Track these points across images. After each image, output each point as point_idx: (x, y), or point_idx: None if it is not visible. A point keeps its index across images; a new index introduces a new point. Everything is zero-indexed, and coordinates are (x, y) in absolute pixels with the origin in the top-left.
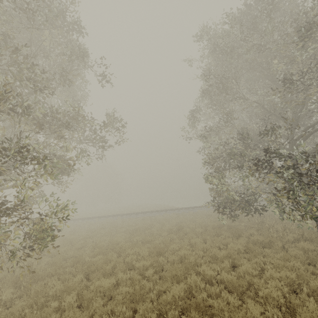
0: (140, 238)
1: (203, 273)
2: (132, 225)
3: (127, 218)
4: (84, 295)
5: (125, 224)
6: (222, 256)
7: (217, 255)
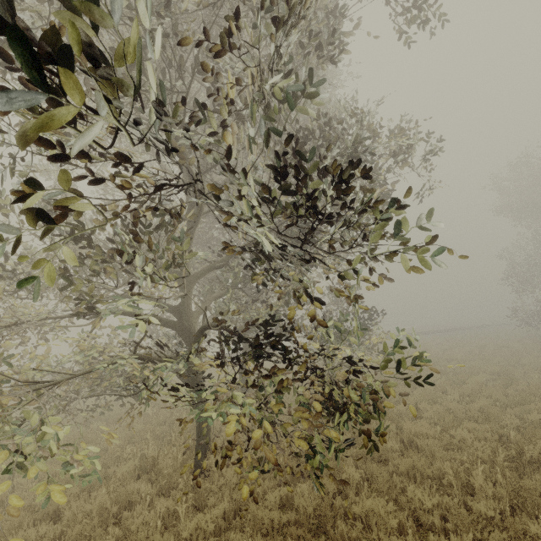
0: None
1: None
2: None
3: None
4: None
5: None
6: None
7: None
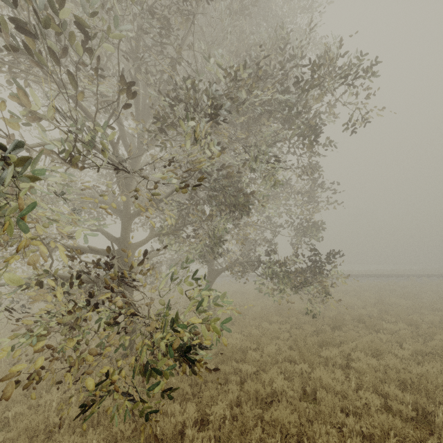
0: None
1: None
2: None
3: None
4: None
5: None
6: None
7: None
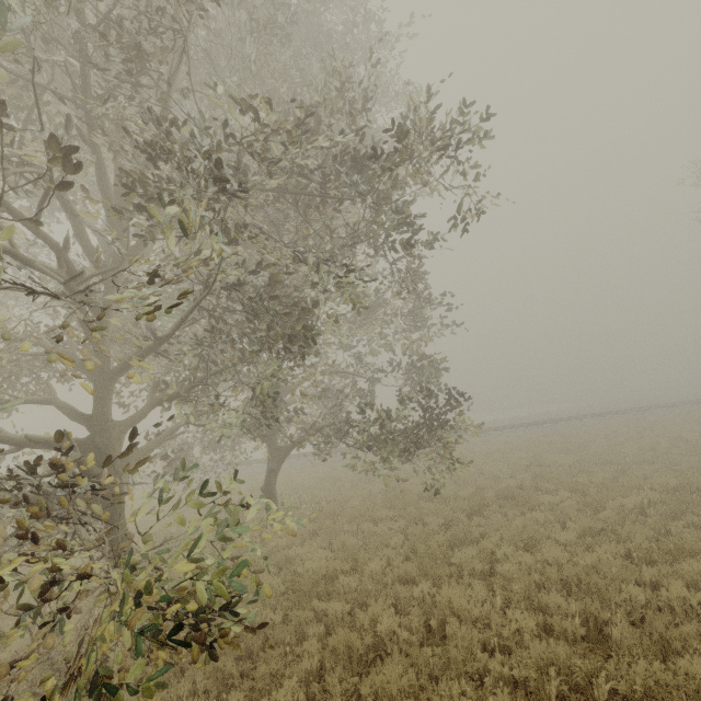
0: None
1: None
2: None
3: None
4: None
5: None
6: None
7: None
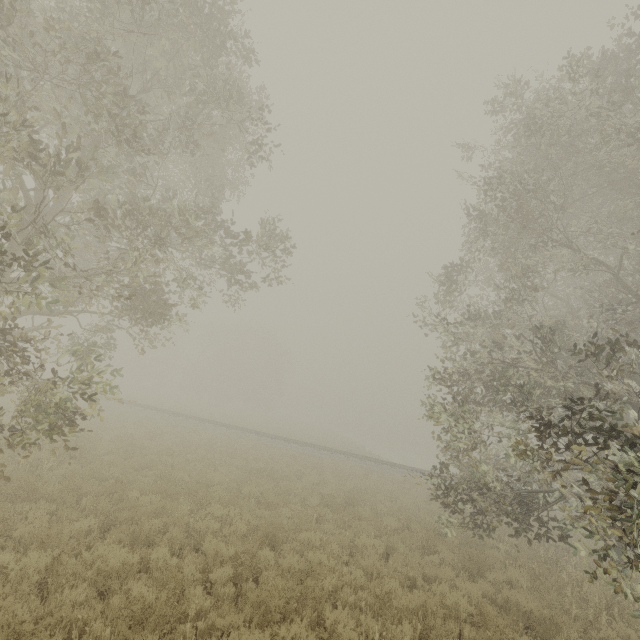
0: (257, 492)
1: (333, 629)
2: (265, 461)
3: (266, 444)
4: (60, 566)
5: (253, 453)
6: (403, 607)
7: (392, 599)
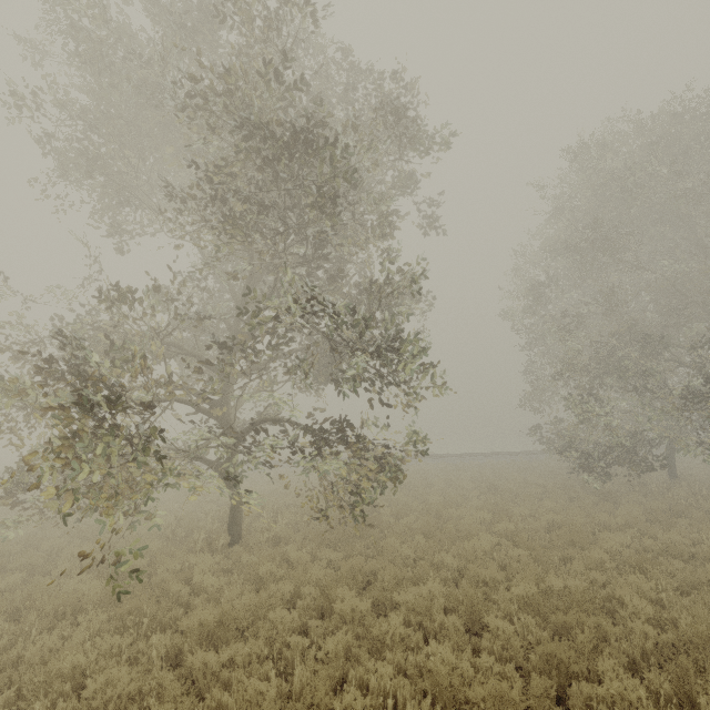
0: (439, 498)
1: (607, 542)
2: None
3: None
4: (468, 554)
5: None
6: (619, 524)
7: (610, 523)
